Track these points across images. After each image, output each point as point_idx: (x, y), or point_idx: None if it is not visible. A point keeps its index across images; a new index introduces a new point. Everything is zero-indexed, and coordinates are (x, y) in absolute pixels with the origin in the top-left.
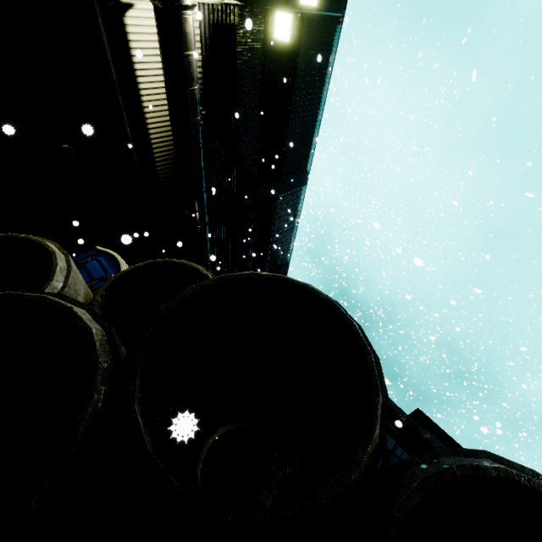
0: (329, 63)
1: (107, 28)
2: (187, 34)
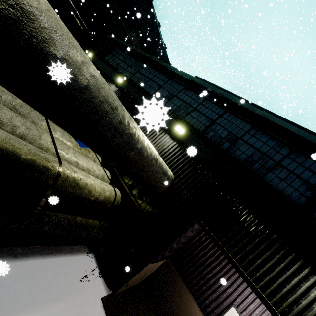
0: None
1: None
2: None
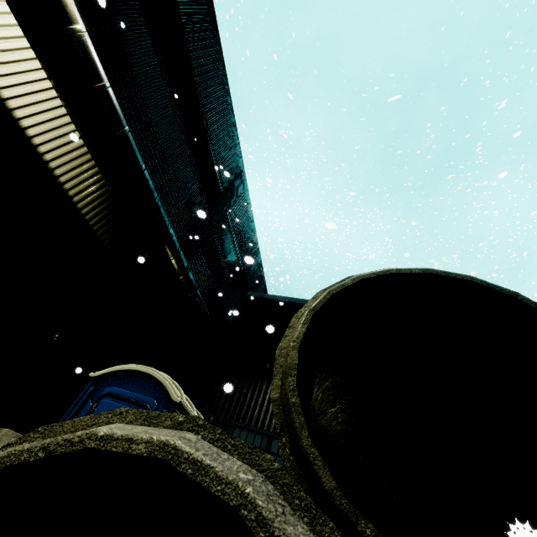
0: (215, 45)
1: None
2: None
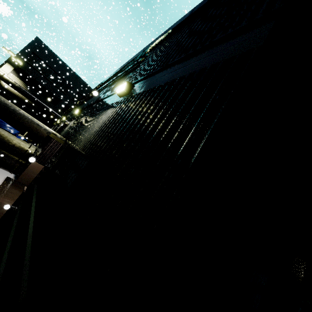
0: (53, 52)
1: (1, 89)
2: (6, 79)
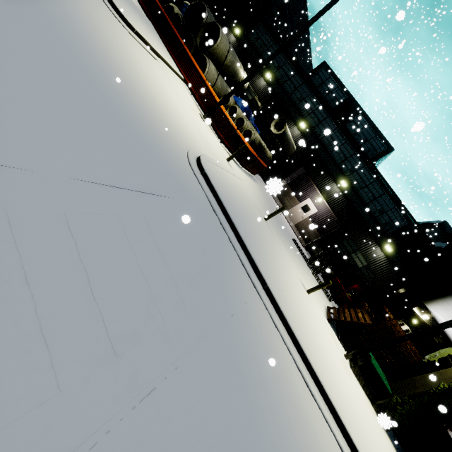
0: None
1: None
2: None
